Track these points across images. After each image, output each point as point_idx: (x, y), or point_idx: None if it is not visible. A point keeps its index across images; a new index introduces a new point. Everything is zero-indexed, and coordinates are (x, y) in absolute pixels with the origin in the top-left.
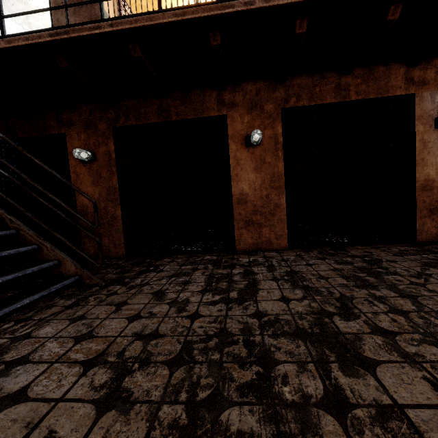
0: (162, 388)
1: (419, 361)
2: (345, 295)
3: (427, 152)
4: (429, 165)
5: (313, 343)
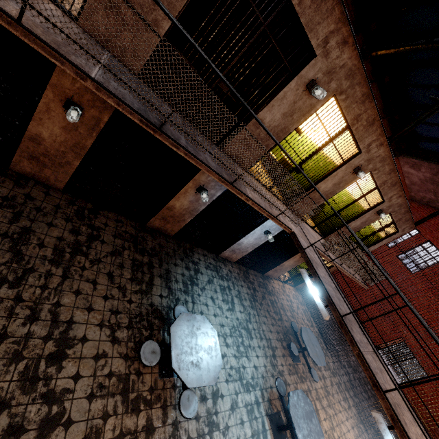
0: None
1: (13, 317)
2: (34, 267)
3: (183, 196)
4: (179, 201)
5: None
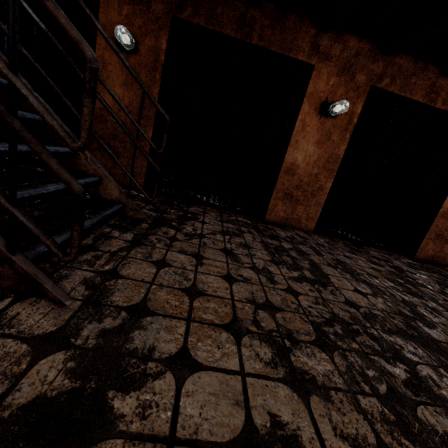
0: (338, 375)
1: None
2: (406, 300)
3: None
4: None
5: (424, 346)
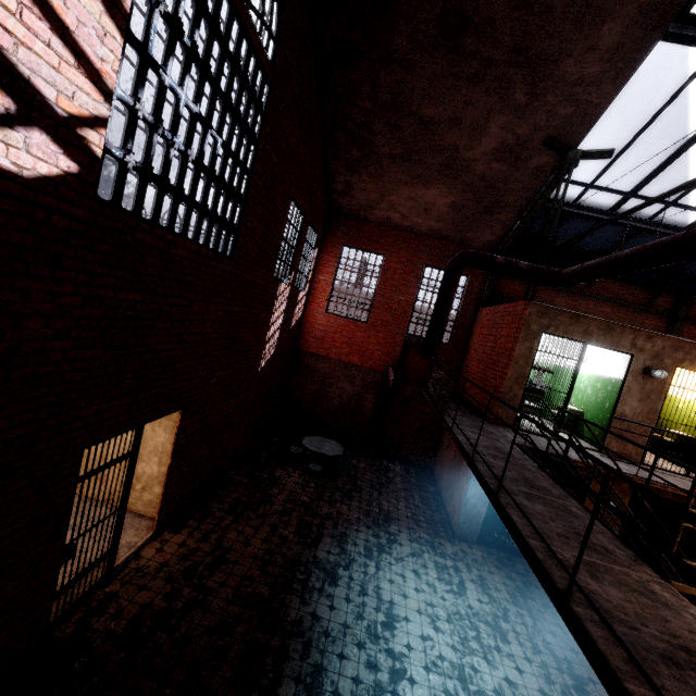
0: None
1: None
2: None
3: None
4: None
5: None
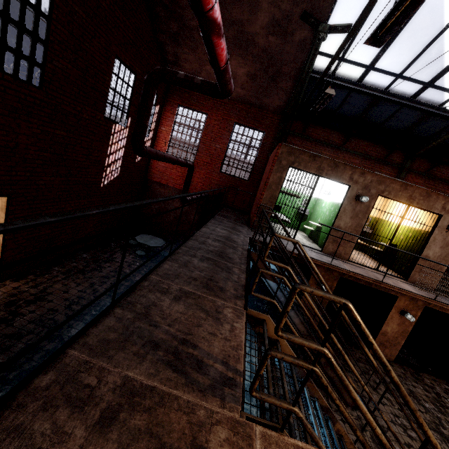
0: (417, 437)
1: None
2: (438, 416)
3: None
4: None
5: (440, 435)
